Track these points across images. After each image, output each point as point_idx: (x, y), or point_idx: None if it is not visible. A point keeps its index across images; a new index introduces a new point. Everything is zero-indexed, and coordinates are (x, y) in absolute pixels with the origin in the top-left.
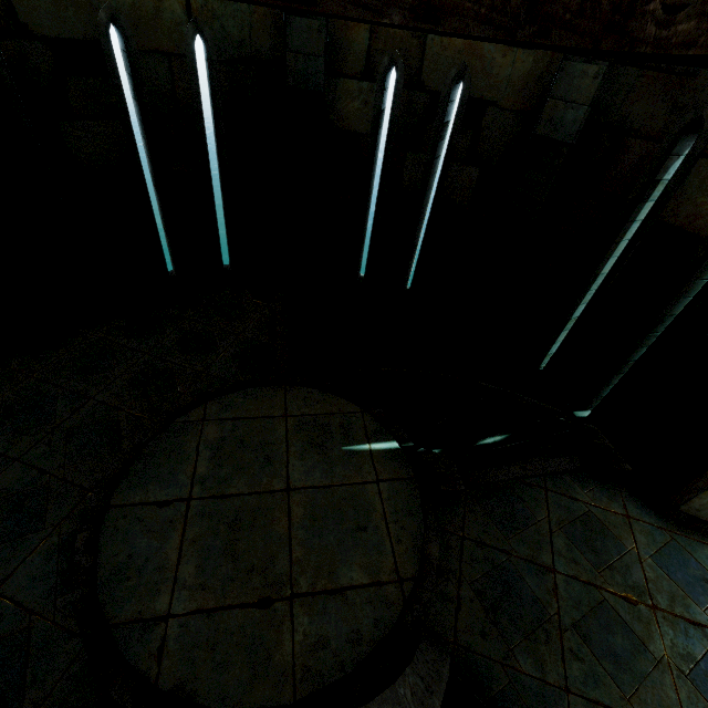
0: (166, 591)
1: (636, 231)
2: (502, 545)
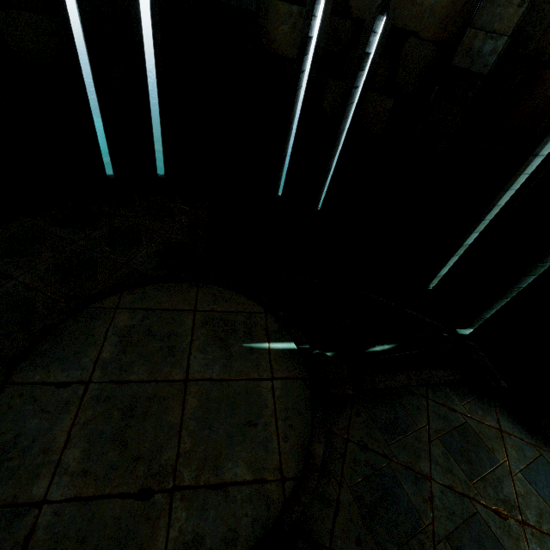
0: (46, 475)
1: (540, 164)
2: (384, 450)
